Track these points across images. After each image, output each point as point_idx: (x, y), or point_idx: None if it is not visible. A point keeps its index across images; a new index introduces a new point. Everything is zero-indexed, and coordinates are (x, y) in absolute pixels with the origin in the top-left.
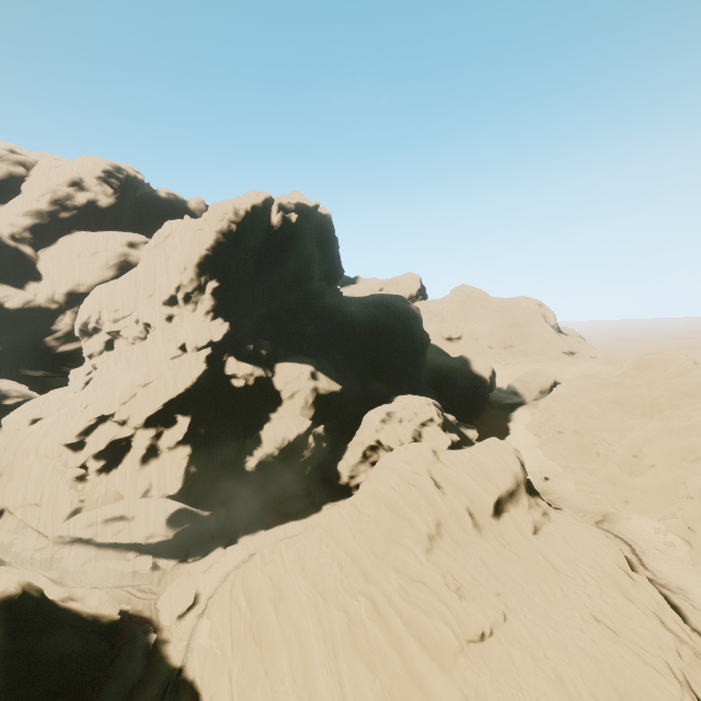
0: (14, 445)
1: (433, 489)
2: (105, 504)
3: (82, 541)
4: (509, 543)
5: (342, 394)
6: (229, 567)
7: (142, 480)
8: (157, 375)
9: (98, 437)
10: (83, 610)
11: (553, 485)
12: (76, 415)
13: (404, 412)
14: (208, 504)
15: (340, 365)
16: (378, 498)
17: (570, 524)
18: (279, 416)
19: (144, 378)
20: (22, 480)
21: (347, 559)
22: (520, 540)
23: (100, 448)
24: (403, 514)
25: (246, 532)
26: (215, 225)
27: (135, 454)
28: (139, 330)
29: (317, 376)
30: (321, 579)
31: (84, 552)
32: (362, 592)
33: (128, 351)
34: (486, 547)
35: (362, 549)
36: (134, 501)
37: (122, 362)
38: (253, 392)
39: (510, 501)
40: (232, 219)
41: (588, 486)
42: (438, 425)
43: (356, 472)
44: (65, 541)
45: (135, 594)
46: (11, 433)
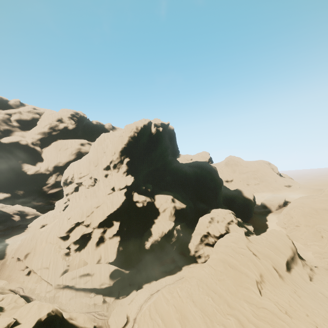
0: (35, 238)
1: (253, 256)
2: (79, 267)
3: (68, 287)
4: (300, 286)
5: (186, 209)
6: (141, 301)
7: (97, 254)
8: (102, 202)
9: (75, 233)
10: (79, 325)
11: (300, 254)
12: (64, 222)
13: (219, 217)
14: (127, 267)
15: (183, 195)
16: (224, 262)
17: (327, 275)
18: (159, 221)
19: (96, 204)
20: (40, 255)
21: (216, 295)
22: (305, 284)
23: (77, 238)
24: (240, 270)
25: (146, 282)
26: (128, 134)
27: (93, 241)
28: (91, 181)
29: (174, 200)
30: (204, 307)
31: (70, 293)
32: (229, 314)
33: (86, 191)
34: (289, 288)
35: (222, 289)
36: (93, 265)
37: (83, 196)
38: (145, 209)
39: (293, 262)
40: (135, 131)
41: (320, 255)
42: (235, 223)
43: (198, 249)
44: (60, 287)
45: (96, 316)
46: (32, 232)
